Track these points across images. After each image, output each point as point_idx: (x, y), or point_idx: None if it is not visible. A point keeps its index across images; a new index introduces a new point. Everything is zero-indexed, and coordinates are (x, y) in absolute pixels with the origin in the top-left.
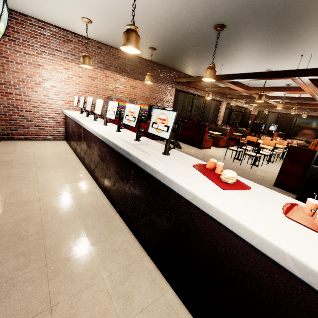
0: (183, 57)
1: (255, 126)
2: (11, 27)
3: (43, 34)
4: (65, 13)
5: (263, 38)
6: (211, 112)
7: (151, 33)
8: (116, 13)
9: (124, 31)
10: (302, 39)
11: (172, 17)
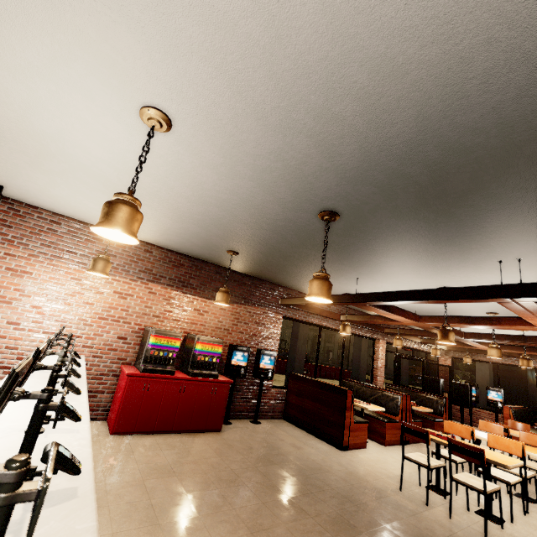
0: (287, 266)
1: (455, 391)
2: (3, 219)
3: (55, 230)
4: (87, 202)
5: (412, 232)
6: (364, 357)
7: (221, 228)
8: (157, 199)
9: (179, 226)
10: (489, 234)
11: (244, 202)
